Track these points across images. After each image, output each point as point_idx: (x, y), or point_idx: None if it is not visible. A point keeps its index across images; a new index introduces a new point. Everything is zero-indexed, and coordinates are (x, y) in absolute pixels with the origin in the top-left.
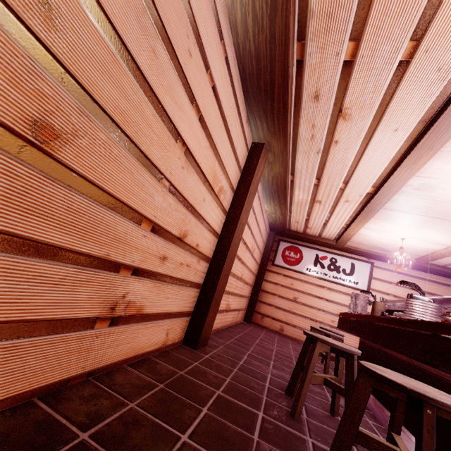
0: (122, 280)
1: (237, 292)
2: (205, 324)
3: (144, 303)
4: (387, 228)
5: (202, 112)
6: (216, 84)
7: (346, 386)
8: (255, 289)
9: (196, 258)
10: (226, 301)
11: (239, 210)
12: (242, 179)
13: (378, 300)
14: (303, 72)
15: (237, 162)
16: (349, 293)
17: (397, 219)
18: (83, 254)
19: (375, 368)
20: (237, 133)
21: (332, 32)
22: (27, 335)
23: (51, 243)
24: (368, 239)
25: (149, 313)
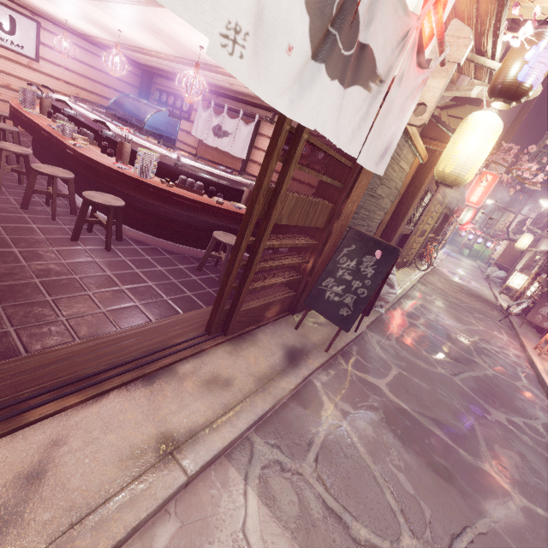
0: None
1: None
2: None
3: None
4: (49, 5)
5: None
6: None
7: (27, 171)
8: None
9: None
10: None
11: None
12: None
13: (50, 72)
14: None
15: None
16: (15, 60)
17: (57, 5)
18: None
19: (38, 168)
20: None
21: None
22: None
23: None
24: (28, 0)
25: None
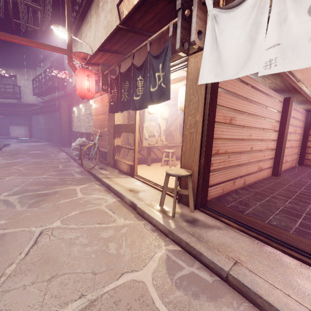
0: (259, 163)
1: (289, 153)
2: (279, 169)
3: (262, 167)
4: None
5: (266, 117)
6: (268, 106)
7: None
8: (302, 148)
9: (271, 151)
10: (284, 159)
11: (284, 128)
12: (282, 116)
13: None
14: (302, 83)
15: (278, 112)
16: None
17: None
18: (255, 161)
19: None
20: (277, 105)
21: (310, 79)
22: (252, 174)
23: (252, 161)
24: None
25: (263, 169)
